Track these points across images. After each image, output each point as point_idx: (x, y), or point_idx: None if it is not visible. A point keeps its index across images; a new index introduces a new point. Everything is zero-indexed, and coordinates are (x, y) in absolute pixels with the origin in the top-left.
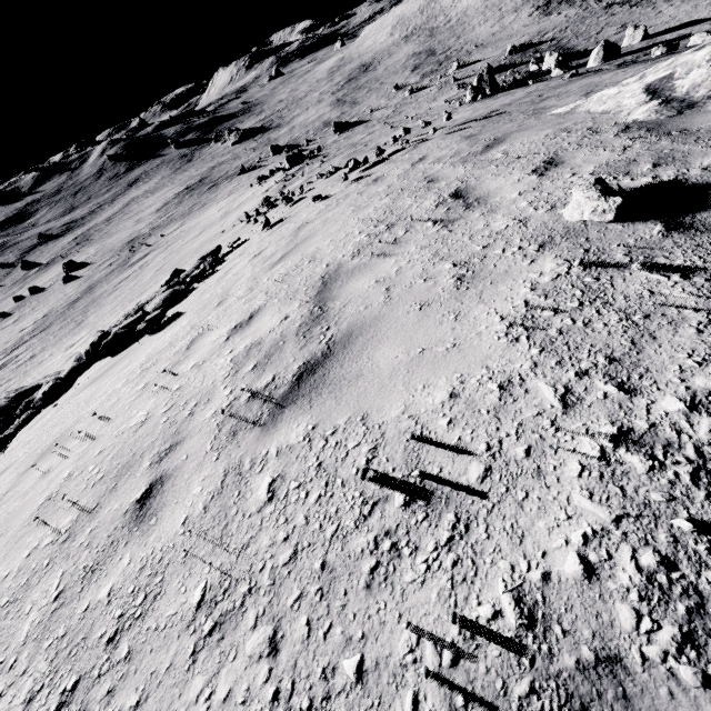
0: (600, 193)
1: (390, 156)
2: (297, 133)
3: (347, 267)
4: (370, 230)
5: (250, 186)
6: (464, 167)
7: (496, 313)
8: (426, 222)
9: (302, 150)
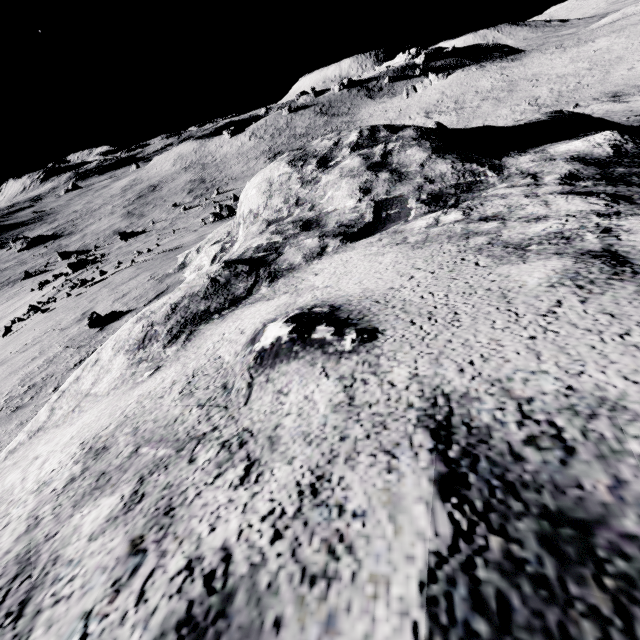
0: (88, 319)
1: (111, 275)
2: (88, 240)
3: (5, 360)
4: (36, 336)
5: (31, 290)
6: (101, 295)
7: (18, 371)
8: (58, 330)
9: (90, 255)
